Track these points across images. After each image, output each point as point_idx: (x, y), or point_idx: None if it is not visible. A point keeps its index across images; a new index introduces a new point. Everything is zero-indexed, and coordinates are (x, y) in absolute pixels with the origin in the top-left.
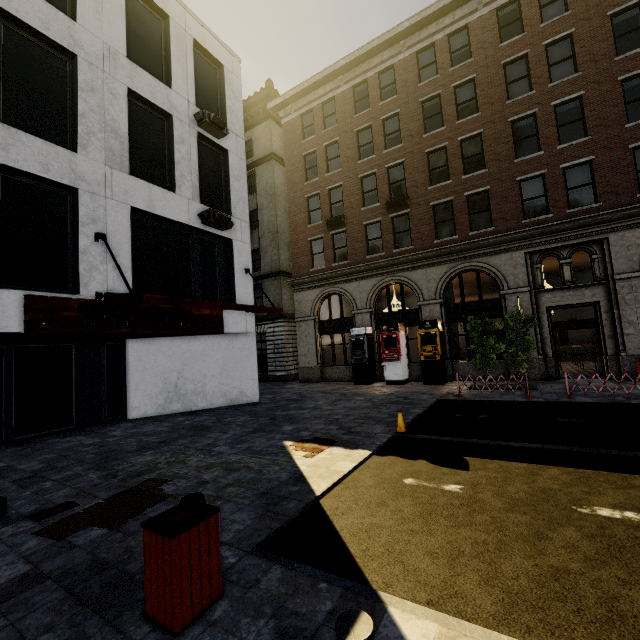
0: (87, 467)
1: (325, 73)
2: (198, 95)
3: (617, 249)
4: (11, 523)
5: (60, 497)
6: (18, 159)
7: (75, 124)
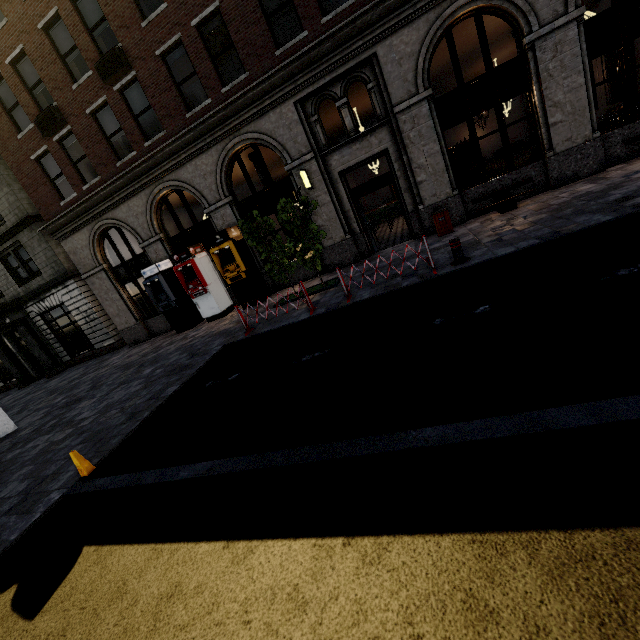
0: None
1: None
2: None
3: (389, 68)
4: None
5: None
6: None
7: None
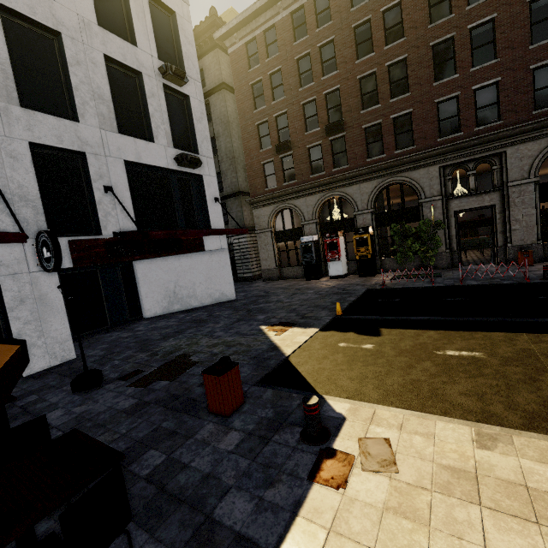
0: (135, 351)
1: (264, 0)
2: (158, 46)
3: (512, 161)
4: (110, 383)
5: (129, 368)
6: (40, 136)
7: (71, 97)
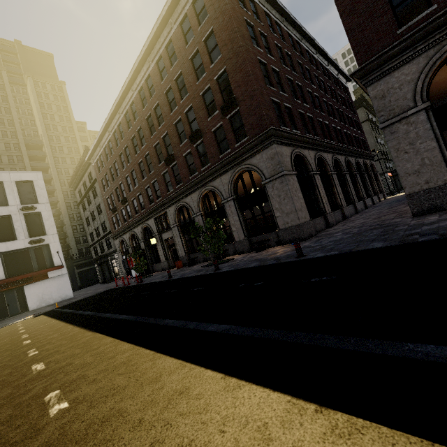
0: None
1: (93, 145)
2: (24, 198)
3: (169, 215)
4: None
5: None
6: None
7: None
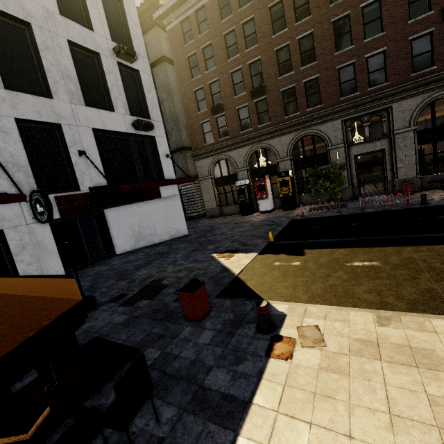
0: (116, 280)
1: None
2: (110, 30)
3: (397, 114)
4: (103, 305)
5: (115, 293)
6: (23, 112)
7: (44, 77)
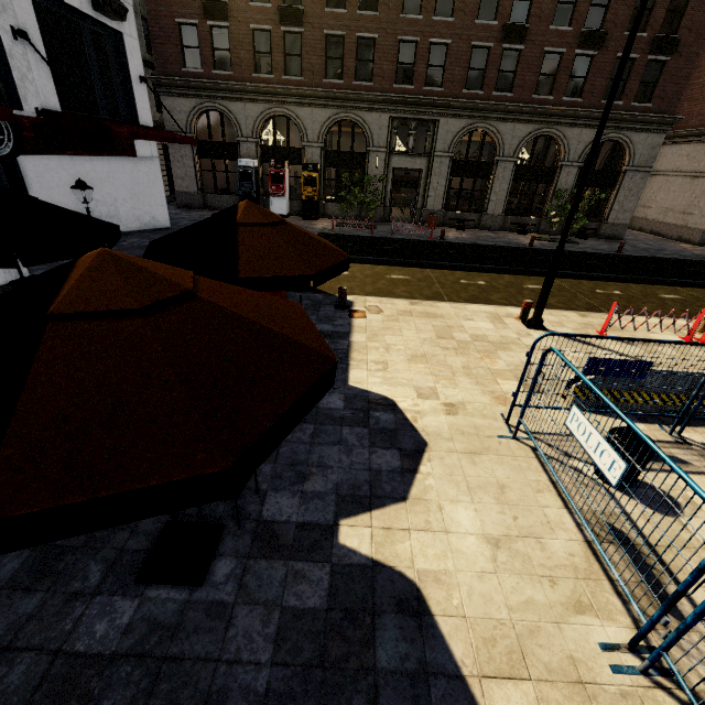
0: None
1: None
2: None
3: (442, 132)
4: None
5: None
6: None
7: None
